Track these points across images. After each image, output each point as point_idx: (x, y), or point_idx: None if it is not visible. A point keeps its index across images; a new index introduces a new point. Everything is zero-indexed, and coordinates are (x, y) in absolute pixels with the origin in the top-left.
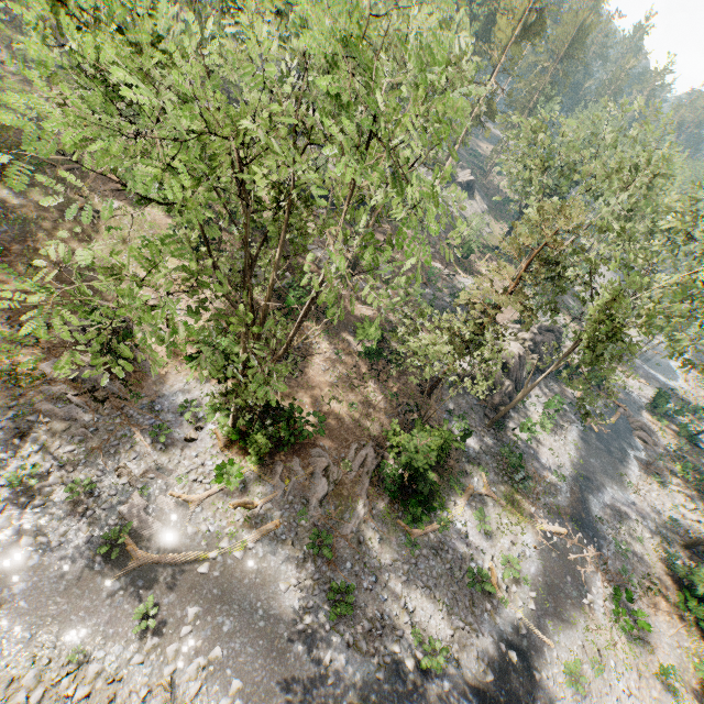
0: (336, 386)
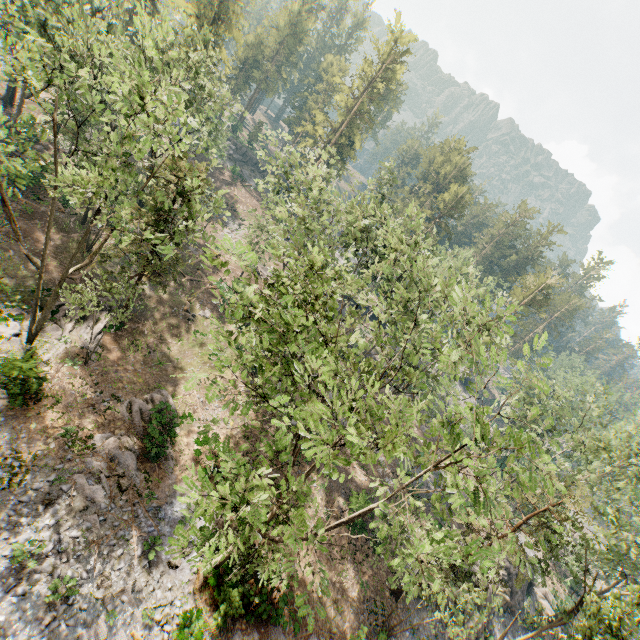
0: (314, 551)
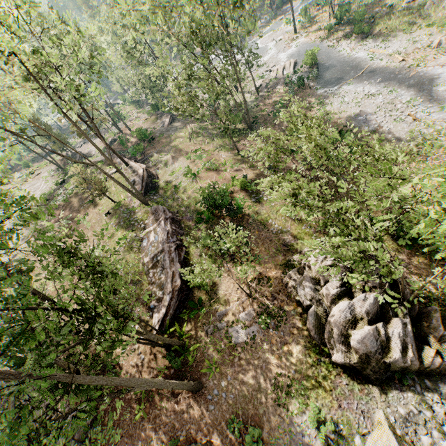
0: None
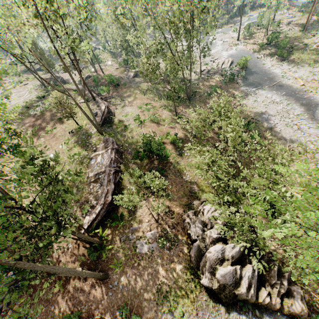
0: None
